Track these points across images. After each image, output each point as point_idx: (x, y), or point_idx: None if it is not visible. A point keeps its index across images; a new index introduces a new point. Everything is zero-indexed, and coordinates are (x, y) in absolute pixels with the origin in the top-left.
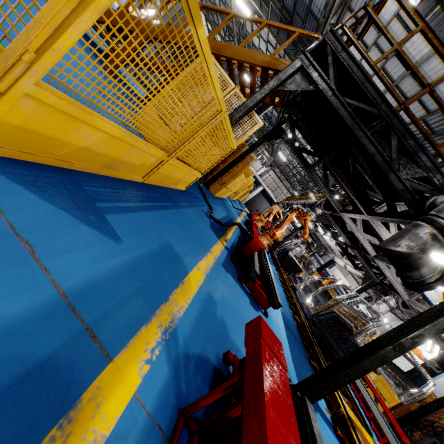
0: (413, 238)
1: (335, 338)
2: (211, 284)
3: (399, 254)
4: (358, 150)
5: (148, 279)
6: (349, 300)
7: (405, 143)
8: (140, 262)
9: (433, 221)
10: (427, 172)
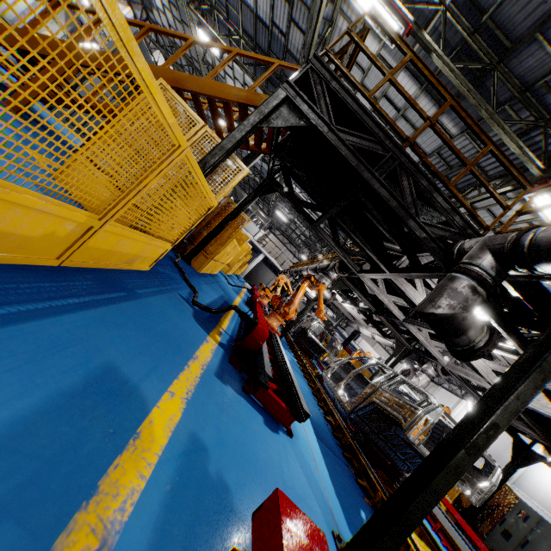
0: (453, 295)
1: (381, 436)
2: (197, 415)
3: (441, 318)
4: (366, 197)
5: (41, 463)
6: (388, 382)
7: (418, 184)
8: (24, 427)
9: (469, 271)
10: (446, 214)
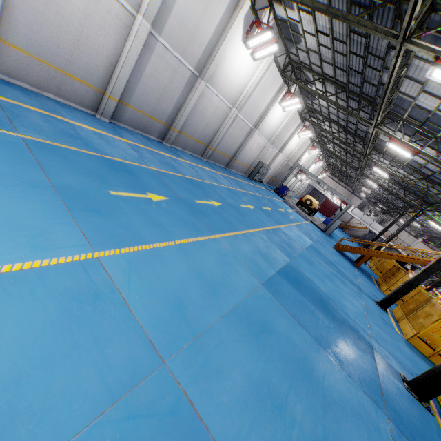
0: None
1: None
2: None
3: None
4: None
5: None
6: None
7: None
8: None
9: None
10: None
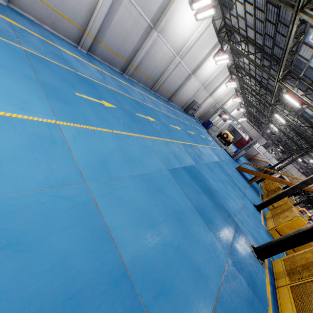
0: None
1: None
2: None
3: None
4: None
5: None
6: None
7: None
8: None
9: None
10: None
